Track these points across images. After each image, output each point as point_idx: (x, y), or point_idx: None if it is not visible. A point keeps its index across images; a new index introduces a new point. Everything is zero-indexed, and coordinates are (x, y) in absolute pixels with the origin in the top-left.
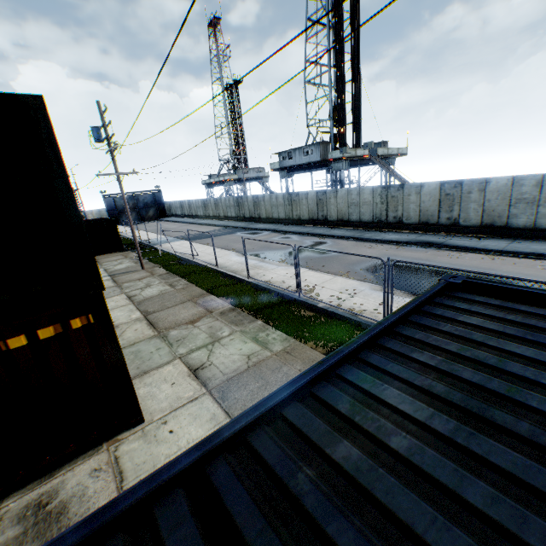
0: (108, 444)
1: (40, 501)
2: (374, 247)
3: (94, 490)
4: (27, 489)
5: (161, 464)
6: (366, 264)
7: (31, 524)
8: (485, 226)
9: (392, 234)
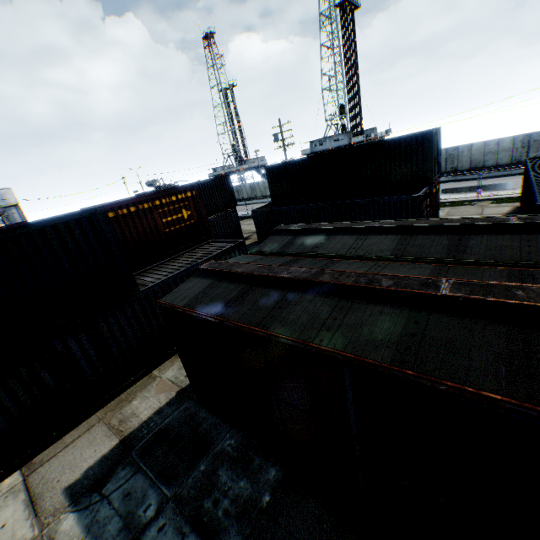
0: None
1: None
2: None
3: None
4: None
5: None
6: None
7: None
8: (472, 168)
9: None
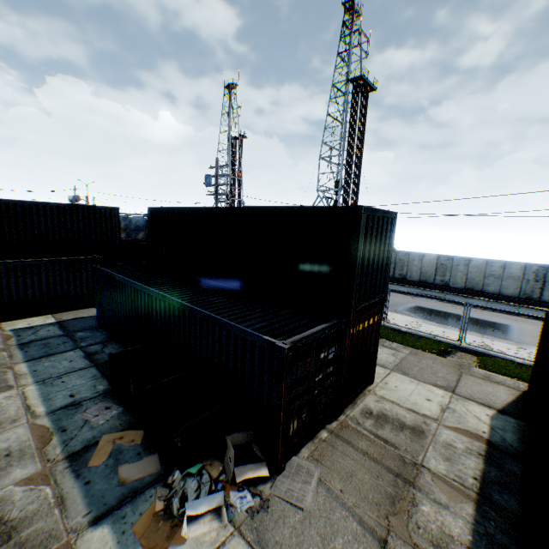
0: (367, 391)
1: (365, 411)
2: (395, 295)
3: (389, 408)
4: (350, 408)
5: (410, 398)
6: (401, 306)
7: (375, 419)
8: (467, 289)
9: (400, 287)
